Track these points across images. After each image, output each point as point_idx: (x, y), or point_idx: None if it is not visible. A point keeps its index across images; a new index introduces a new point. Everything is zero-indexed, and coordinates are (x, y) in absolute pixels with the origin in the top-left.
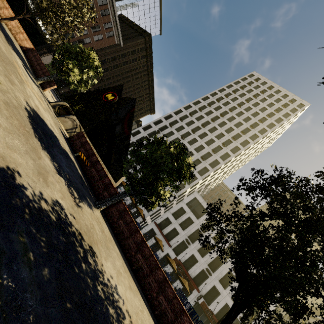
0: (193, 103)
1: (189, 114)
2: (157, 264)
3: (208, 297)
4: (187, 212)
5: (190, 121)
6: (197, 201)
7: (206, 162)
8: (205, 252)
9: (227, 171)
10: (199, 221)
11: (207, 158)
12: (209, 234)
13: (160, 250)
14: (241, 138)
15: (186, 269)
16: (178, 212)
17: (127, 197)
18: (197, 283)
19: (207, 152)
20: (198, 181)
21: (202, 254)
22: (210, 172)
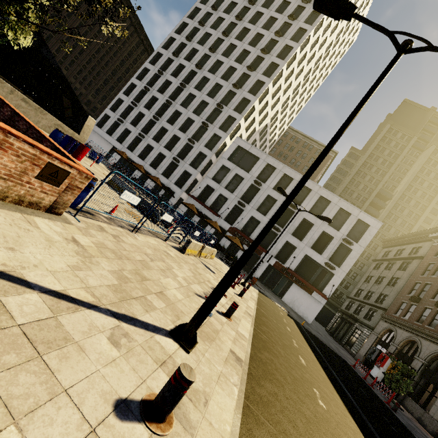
0: (200, 1)
1: (198, 24)
2: (2, 101)
3: (282, 257)
4: (231, 169)
5: (204, 36)
6: (242, 150)
7: (244, 90)
8: (267, 209)
9: (288, 101)
10: (250, 175)
11: (244, 84)
12: (268, 185)
13: (209, 225)
14: (291, 28)
15: (246, 235)
16: (221, 173)
17: (148, 180)
18: (265, 246)
19: (241, 74)
20: (237, 123)
21: (264, 212)
22: (252, 103)
